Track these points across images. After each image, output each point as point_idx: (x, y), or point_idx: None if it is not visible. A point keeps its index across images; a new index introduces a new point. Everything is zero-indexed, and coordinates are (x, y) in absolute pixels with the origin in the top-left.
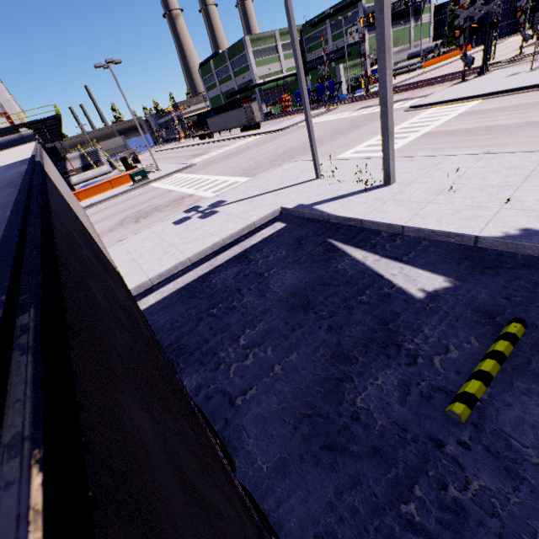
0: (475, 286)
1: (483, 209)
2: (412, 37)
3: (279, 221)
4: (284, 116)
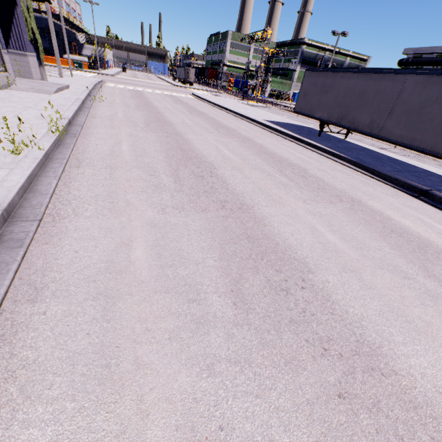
0: None
1: None
2: None
3: None
4: (212, 87)
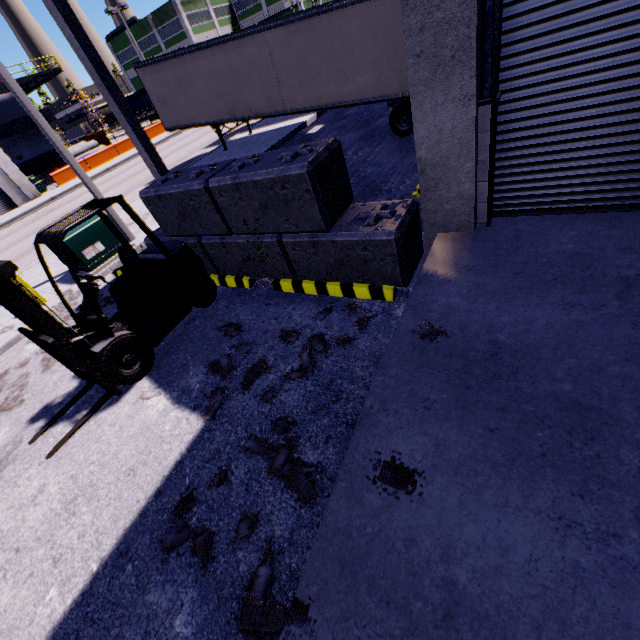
0: None
1: None
2: None
3: None
4: None
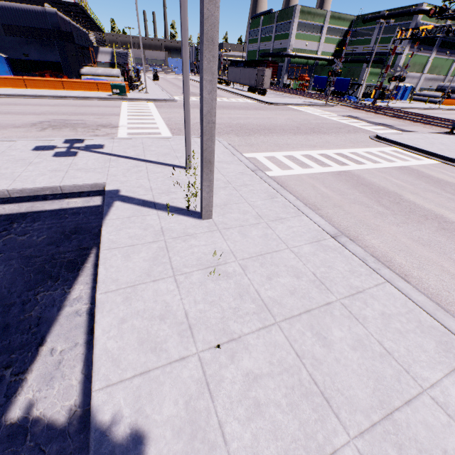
0: (77, 452)
1: (185, 337)
2: (451, 70)
3: (102, 196)
4: (291, 93)
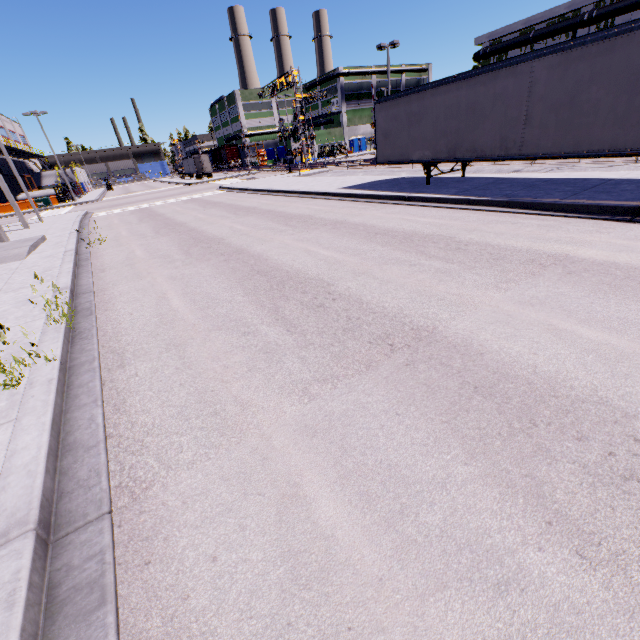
0: None
1: None
2: None
3: None
4: (239, 171)
